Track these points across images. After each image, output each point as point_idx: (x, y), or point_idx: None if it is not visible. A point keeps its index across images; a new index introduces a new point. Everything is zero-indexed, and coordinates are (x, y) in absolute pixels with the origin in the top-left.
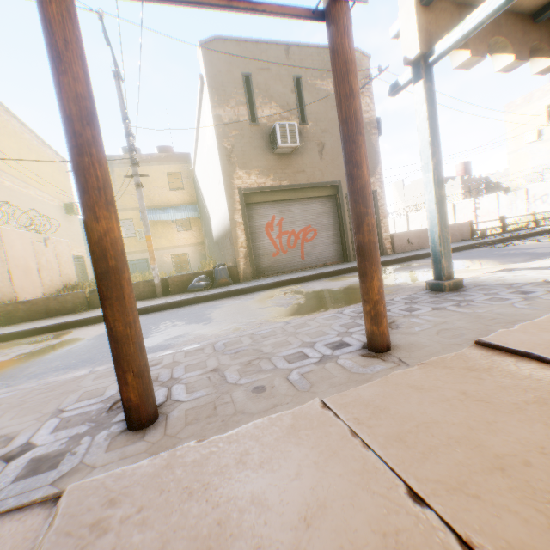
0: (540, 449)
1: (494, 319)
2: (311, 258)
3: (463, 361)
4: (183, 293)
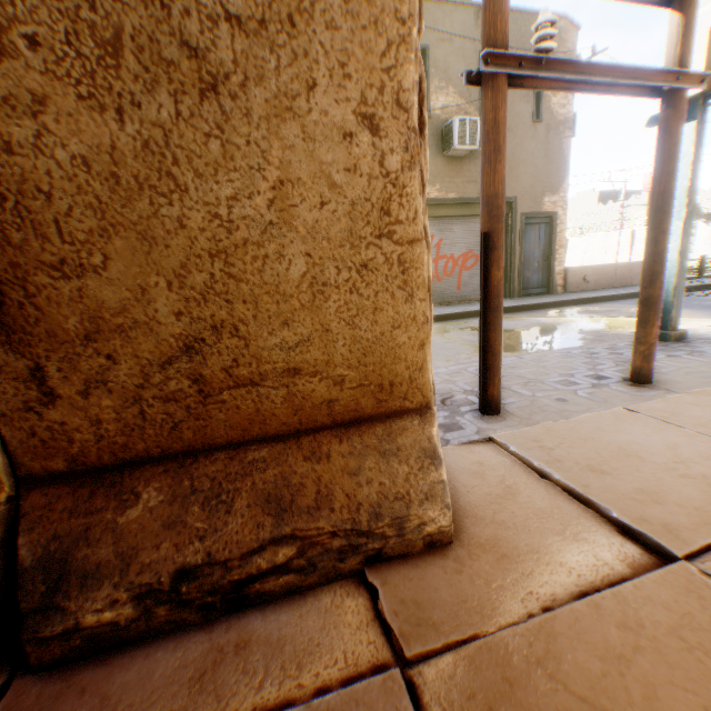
0: None
1: None
2: (468, 289)
3: None
4: None
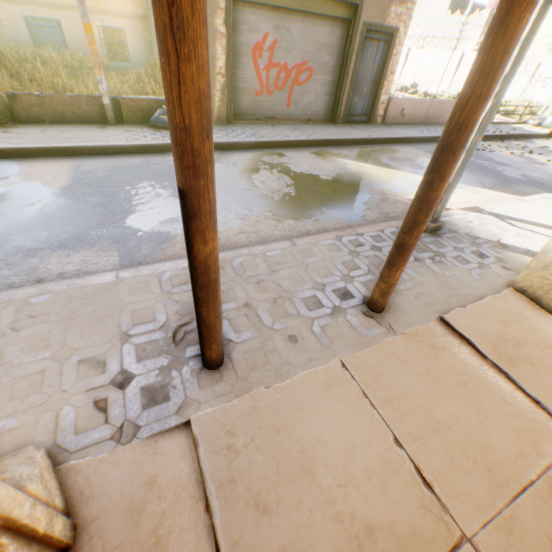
0: (456, 419)
1: (455, 289)
2: (297, 108)
3: (430, 337)
4: (143, 126)
